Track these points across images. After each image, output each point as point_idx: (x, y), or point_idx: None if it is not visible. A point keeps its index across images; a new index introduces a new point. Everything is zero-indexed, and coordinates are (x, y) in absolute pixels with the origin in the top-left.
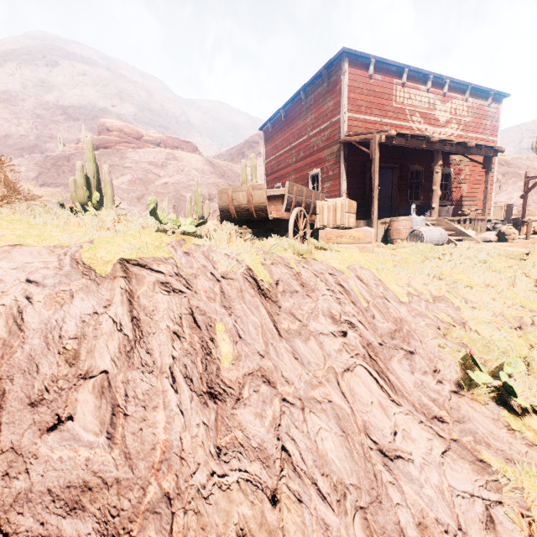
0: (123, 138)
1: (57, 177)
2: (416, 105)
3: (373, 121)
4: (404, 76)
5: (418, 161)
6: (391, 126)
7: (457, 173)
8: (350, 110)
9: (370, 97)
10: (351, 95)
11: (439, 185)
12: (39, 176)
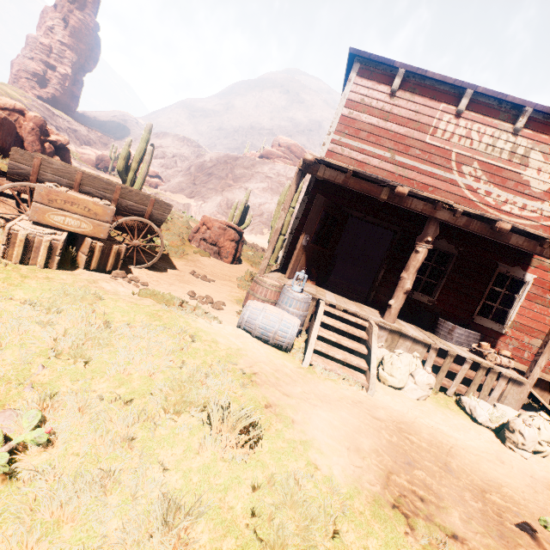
0: (286, 154)
1: (221, 170)
2: (479, 149)
3: (377, 154)
4: (461, 101)
5: (450, 236)
6: (410, 169)
7: (548, 287)
8: (340, 131)
9: (383, 121)
10: (350, 112)
11: (412, 273)
12: (212, 167)
